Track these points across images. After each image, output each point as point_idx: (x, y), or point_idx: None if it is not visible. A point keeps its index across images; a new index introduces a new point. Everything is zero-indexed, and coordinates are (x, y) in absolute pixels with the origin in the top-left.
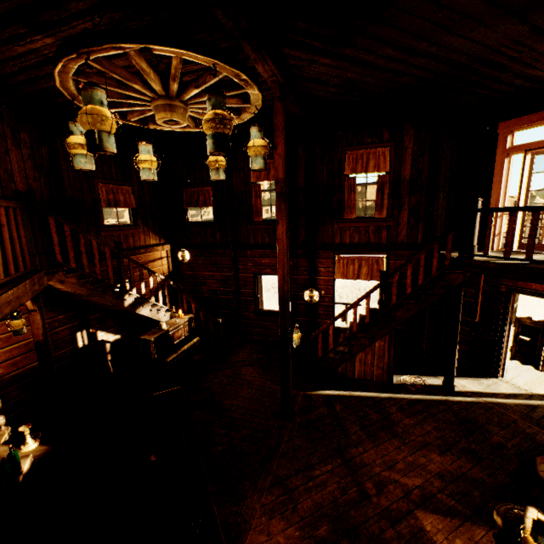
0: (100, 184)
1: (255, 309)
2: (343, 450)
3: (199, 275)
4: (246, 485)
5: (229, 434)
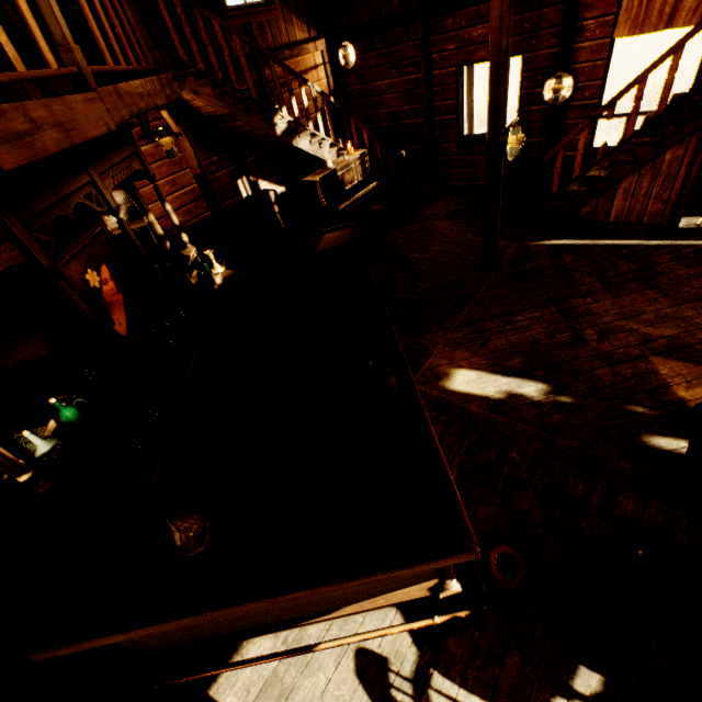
0: None
1: (457, 136)
2: (562, 301)
3: (372, 90)
4: (429, 325)
5: (413, 284)
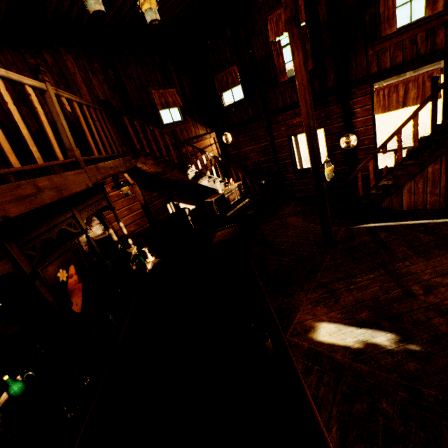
0: (153, 91)
1: (294, 170)
2: (387, 265)
3: (242, 152)
4: (294, 288)
5: (279, 259)
